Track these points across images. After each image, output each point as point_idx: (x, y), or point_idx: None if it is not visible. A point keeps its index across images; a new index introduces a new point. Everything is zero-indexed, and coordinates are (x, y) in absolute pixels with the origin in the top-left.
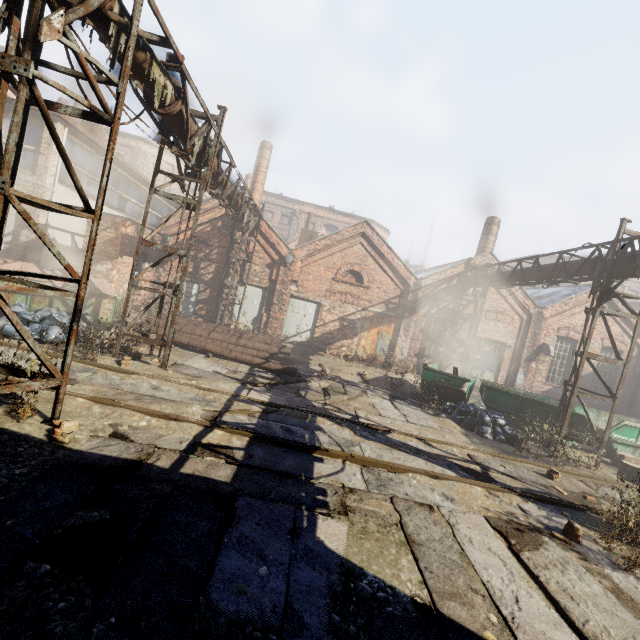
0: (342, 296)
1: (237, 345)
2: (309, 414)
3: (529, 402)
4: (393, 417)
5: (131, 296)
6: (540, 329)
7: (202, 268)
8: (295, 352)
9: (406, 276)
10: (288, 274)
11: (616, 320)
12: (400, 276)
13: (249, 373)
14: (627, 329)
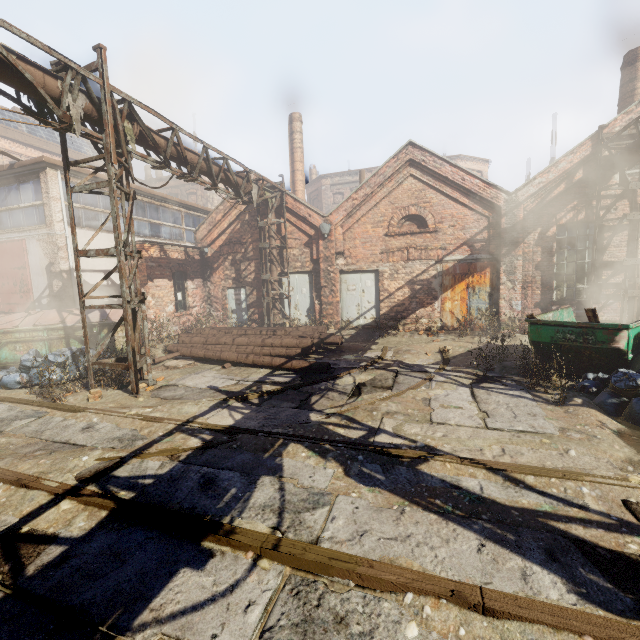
0: (403, 253)
1: (264, 346)
2: (279, 440)
3: None
4: (454, 422)
5: (180, 317)
6: None
7: (243, 270)
8: (357, 338)
9: (490, 195)
10: (329, 247)
11: None
12: (480, 199)
13: (257, 380)
14: None
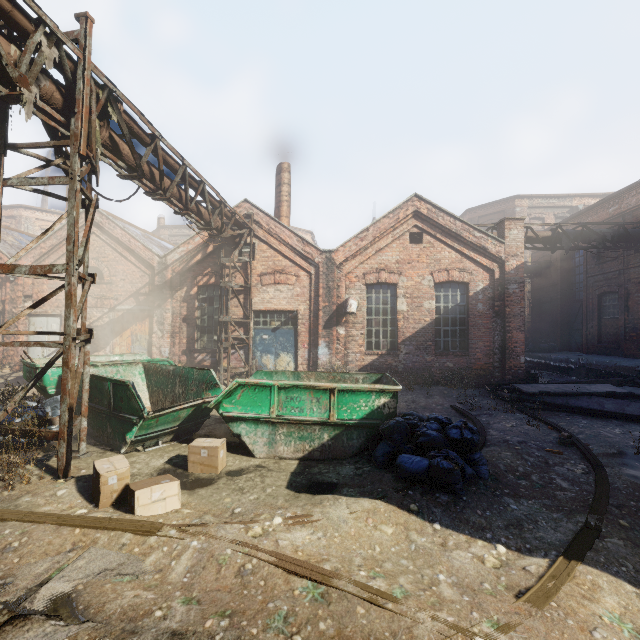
0: None
1: None
2: None
3: (92, 380)
4: None
5: None
6: (335, 280)
7: None
8: (19, 380)
9: (148, 257)
10: (16, 290)
11: (445, 242)
12: (143, 259)
13: None
14: (464, 250)
